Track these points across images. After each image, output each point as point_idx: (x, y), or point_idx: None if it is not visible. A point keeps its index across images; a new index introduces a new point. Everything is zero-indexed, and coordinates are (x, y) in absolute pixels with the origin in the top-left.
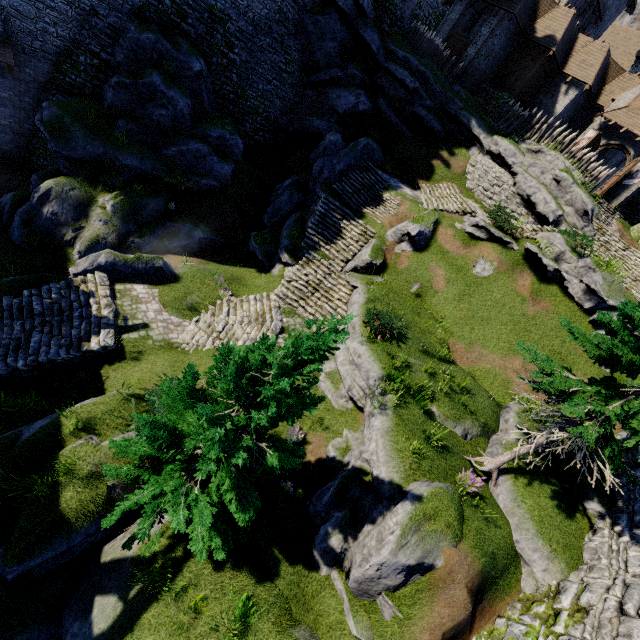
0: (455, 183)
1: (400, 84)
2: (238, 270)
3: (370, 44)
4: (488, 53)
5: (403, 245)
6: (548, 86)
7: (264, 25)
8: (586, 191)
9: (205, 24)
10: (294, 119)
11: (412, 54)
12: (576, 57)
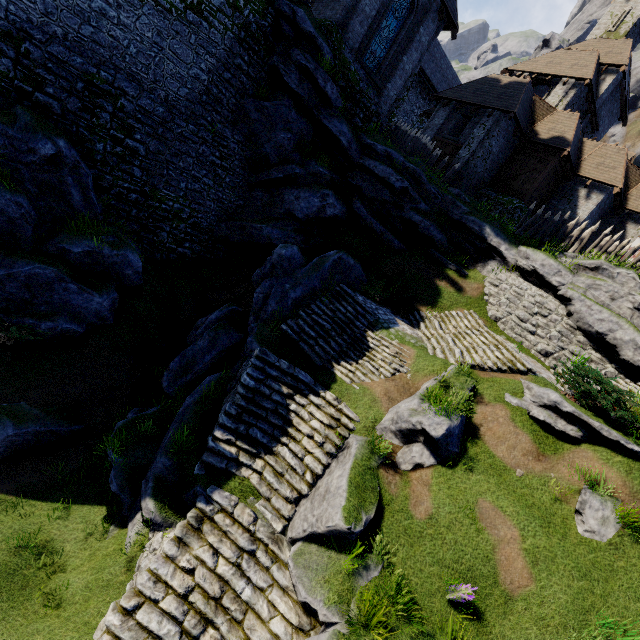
0: (473, 309)
1: (382, 183)
2: (60, 518)
3: (338, 136)
4: (485, 155)
5: (415, 452)
6: (561, 190)
7: (185, 108)
8: None
9: (80, 97)
10: (235, 226)
11: (395, 149)
12: (589, 160)
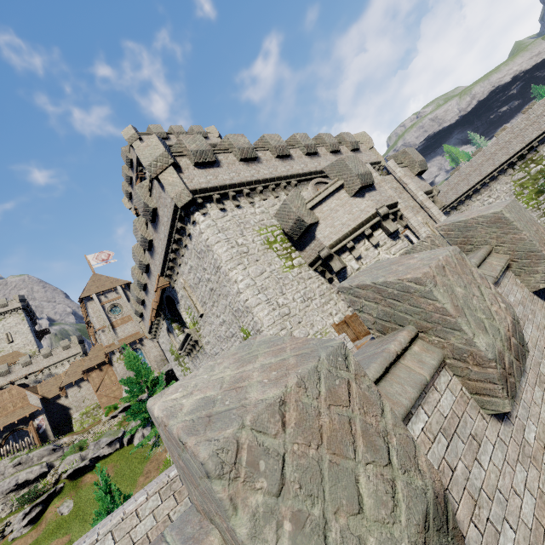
0: None
1: None
2: None
3: None
4: None
5: None
6: None
7: None
8: (39, 448)
9: None
10: None
11: None
12: None
